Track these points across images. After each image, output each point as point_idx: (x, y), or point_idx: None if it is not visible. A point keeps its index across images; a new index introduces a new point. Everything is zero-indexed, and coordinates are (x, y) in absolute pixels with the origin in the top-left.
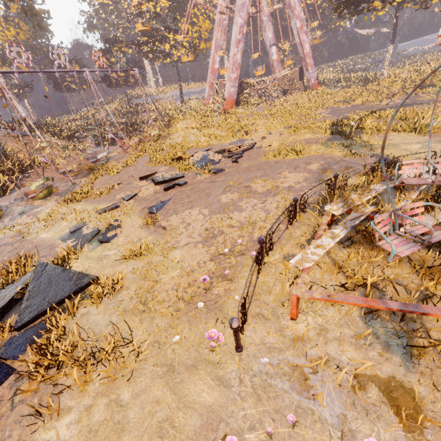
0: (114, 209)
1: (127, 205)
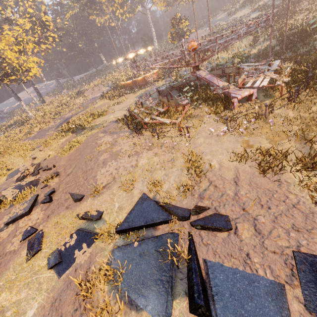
0: (44, 237)
1: (48, 225)
